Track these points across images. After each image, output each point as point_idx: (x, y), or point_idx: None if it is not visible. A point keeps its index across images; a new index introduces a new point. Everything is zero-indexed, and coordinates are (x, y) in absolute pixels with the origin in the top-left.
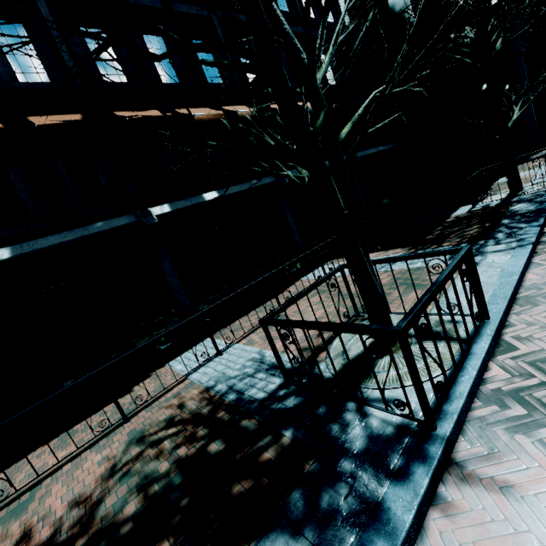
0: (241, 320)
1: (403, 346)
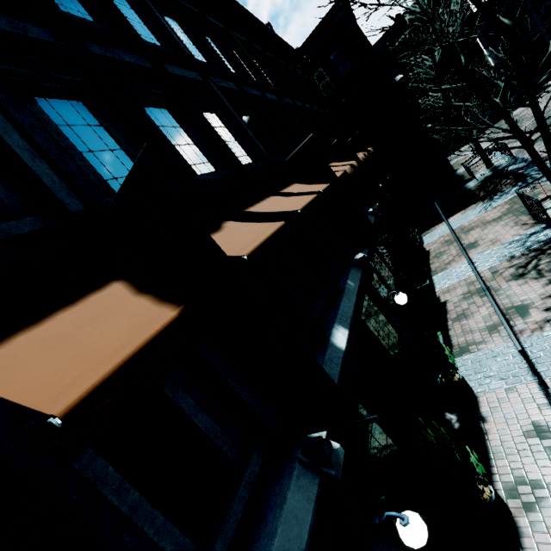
0: (434, 265)
1: None
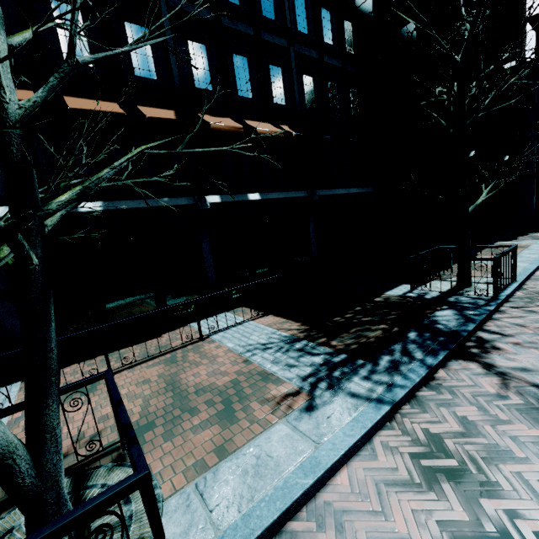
0: (76, 365)
1: None
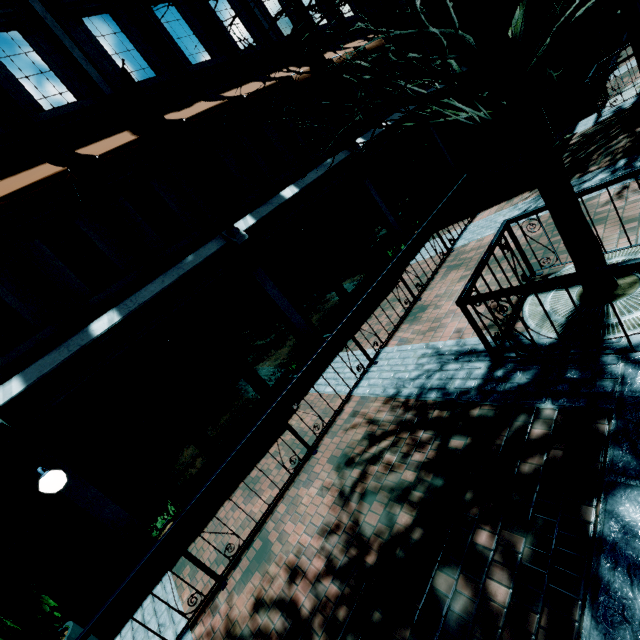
0: (366, 325)
1: None
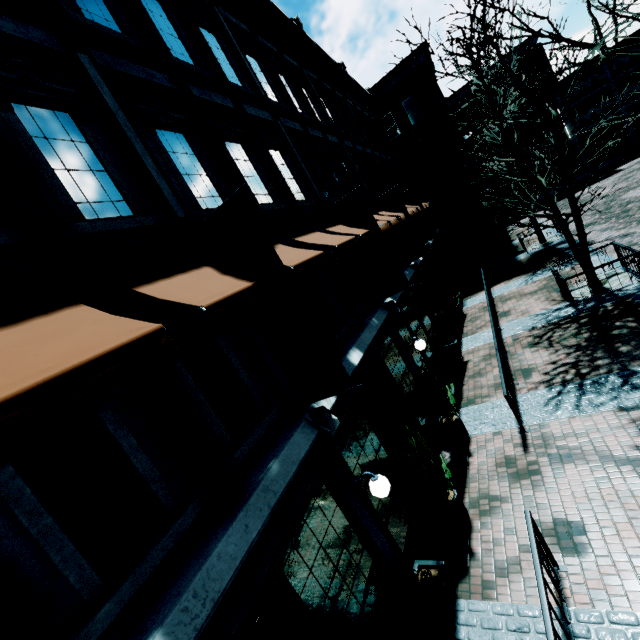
0: (467, 328)
1: (639, 256)
